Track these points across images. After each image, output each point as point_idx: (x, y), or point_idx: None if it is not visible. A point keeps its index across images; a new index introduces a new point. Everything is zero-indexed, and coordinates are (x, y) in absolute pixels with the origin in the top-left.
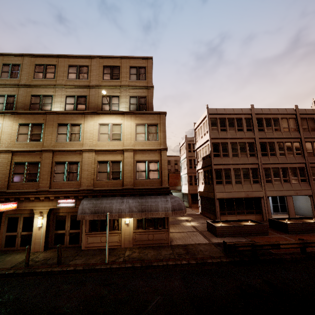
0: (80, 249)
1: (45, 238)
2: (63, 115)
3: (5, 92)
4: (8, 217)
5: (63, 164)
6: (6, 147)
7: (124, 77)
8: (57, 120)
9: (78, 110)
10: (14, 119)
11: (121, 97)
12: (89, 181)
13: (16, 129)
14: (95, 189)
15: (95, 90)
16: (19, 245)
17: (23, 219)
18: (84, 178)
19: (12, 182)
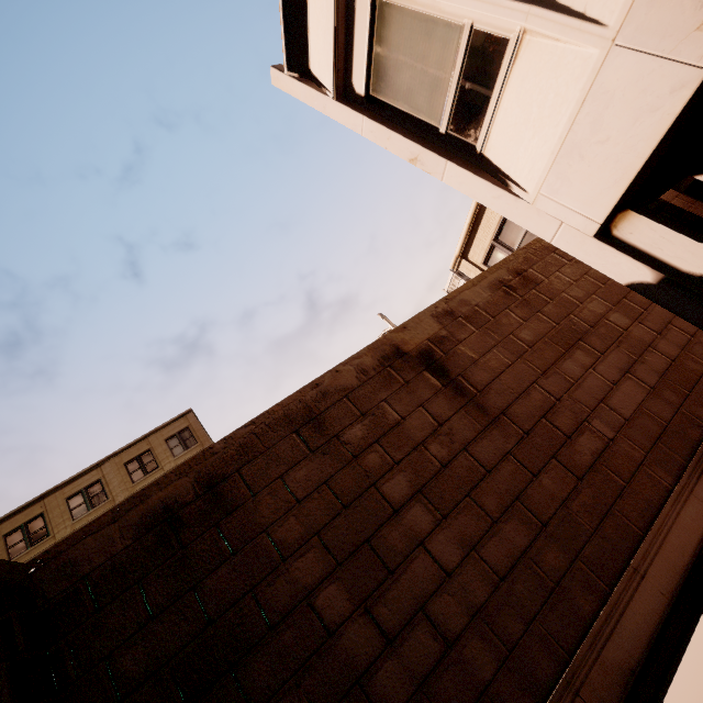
0: None
1: None
2: None
3: None
4: None
5: None
6: None
7: (165, 458)
8: None
9: None
10: None
11: None
12: None
13: None
14: None
15: None
16: None
17: None
18: None
19: None
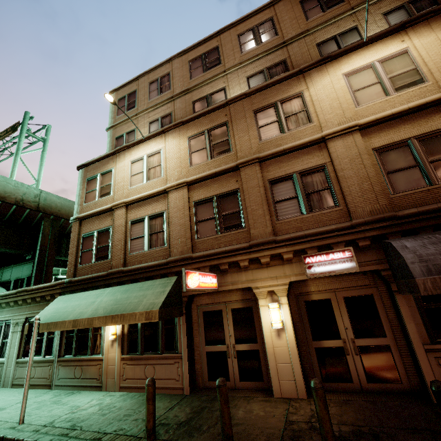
0: (431, 403)
1: (299, 361)
2: (258, 94)
3: (158, 115)
4: (201, 311)
5: (287, 180)
6: (177, 181)
7: None
8: (251, 106)
9: (287, 72)
10: (180, 135)
11: (361, 26)
12: (373, 200)
13: (186, 148)
14: (403, 213)
15: (298, 43)
16: (238, 376)
17: (232, 315)
18: (355, 195)
19: (198, 239)
